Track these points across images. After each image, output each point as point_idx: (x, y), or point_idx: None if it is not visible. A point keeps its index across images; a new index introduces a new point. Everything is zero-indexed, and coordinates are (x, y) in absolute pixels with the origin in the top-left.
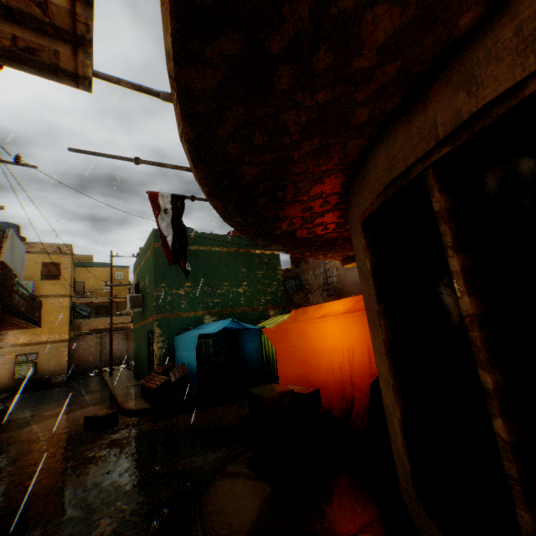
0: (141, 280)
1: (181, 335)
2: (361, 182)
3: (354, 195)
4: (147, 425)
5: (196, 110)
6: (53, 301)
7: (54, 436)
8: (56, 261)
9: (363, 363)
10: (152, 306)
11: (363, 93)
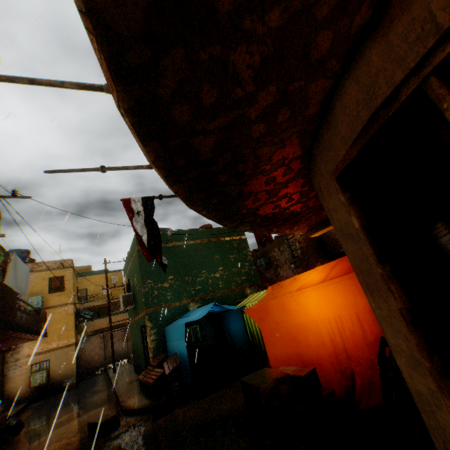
0: (131, 280)
1: (170, 325)
2: (327, 135)
3: (320, 153)
4: (147, 423)
5: (126, 63)
6: (59, 310)
7: (60, 448)
8: (60, 275)
9: (355, 331)
10: (142, 301)
11: (325, 5)
